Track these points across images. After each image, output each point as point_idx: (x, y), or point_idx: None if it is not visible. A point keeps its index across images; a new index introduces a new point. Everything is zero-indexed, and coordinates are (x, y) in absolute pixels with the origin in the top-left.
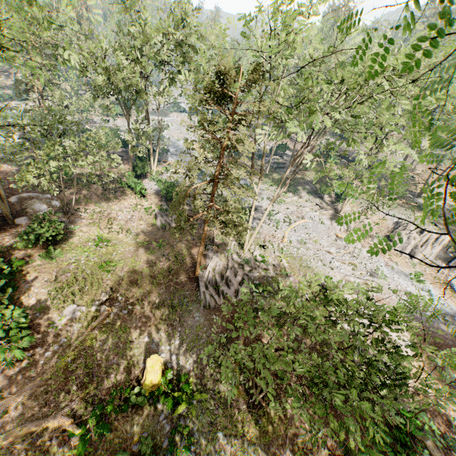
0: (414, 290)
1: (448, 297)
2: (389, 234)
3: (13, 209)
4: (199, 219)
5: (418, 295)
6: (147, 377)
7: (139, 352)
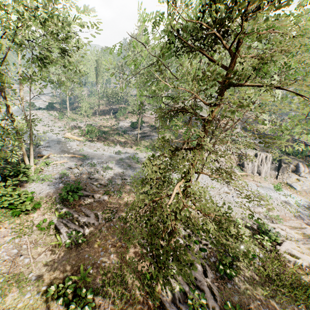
0: (283, 198)
1: (296, 193)
2: (239, 163)
3: None
4: (111, 209)
5: (289, 200)
6: None
7: None
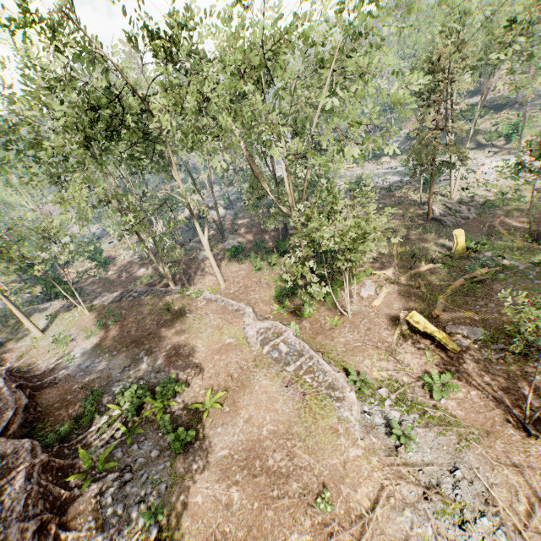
0: None
1: None
2: None
3: (277, 231)
4: (395, 197)
5: None
6: (458, 240)
7: (434, 248)
